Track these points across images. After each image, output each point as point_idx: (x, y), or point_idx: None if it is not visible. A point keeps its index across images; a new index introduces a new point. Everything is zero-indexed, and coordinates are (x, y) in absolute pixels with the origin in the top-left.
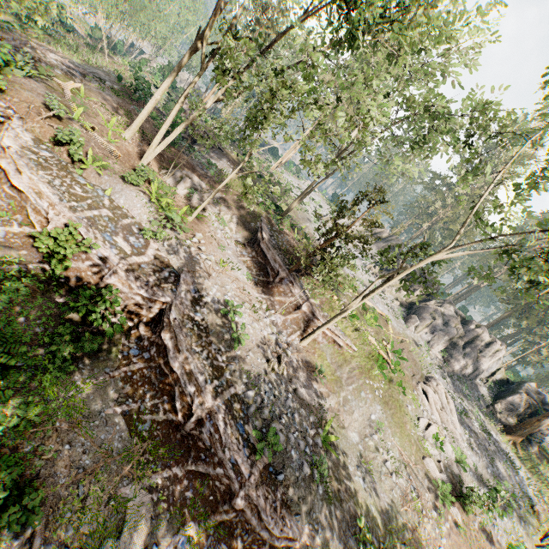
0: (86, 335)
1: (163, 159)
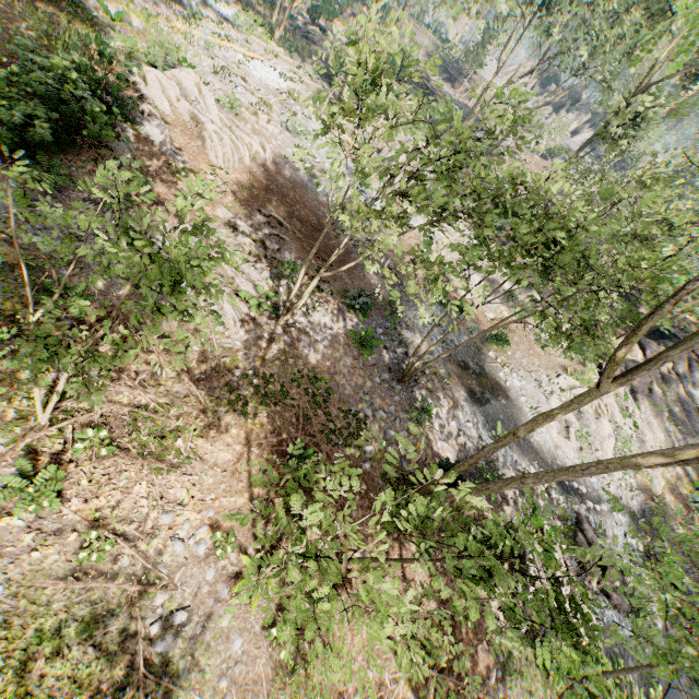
0: None
1: None
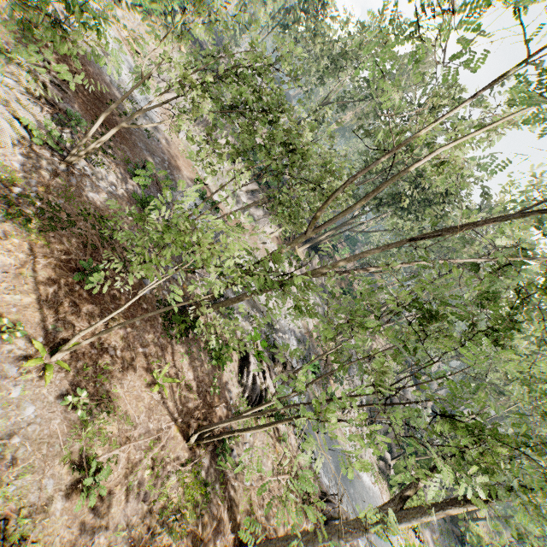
0: None
1: None
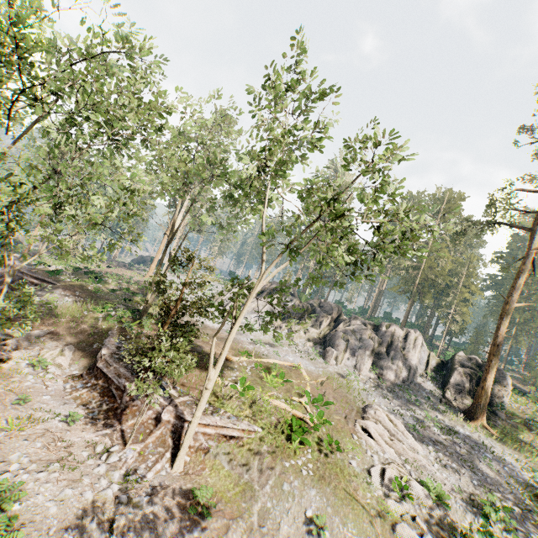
0: None
1: None
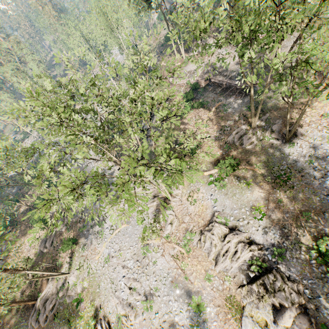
0: (200, 89)
1: (186, 51)
